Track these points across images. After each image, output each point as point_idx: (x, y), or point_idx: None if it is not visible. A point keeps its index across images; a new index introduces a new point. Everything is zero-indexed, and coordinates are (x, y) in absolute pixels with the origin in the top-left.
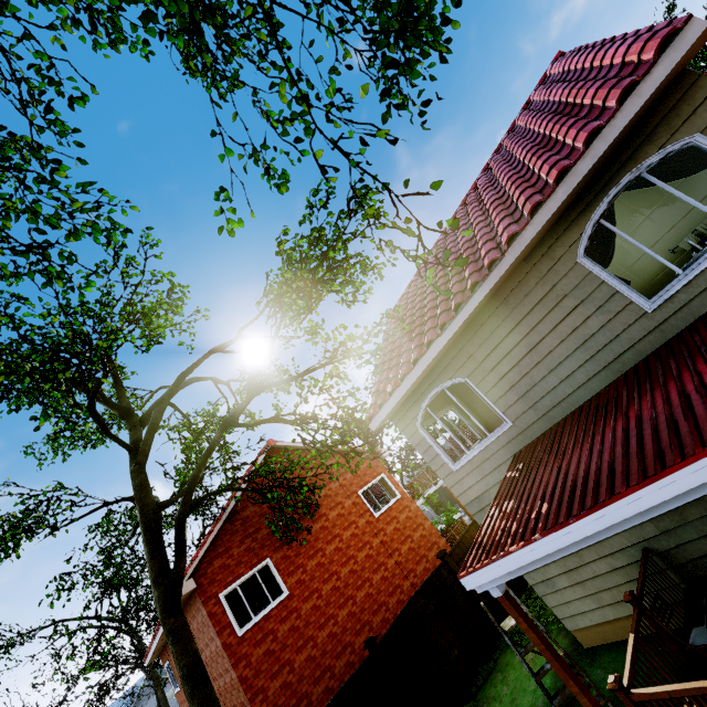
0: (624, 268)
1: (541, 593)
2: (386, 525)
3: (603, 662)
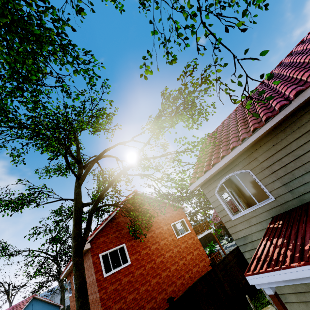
0: None
1: None
2: (181, 243)
3: None
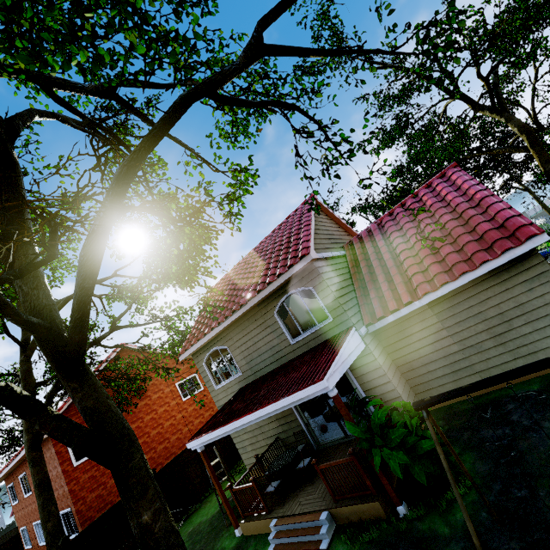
0: (313, 308)
1: (241, 453)
2: (189, 406)
3: None
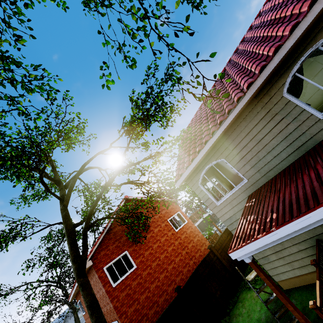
0: None
1: (262, 263)
2: (181, 235)
3: (295, 296)
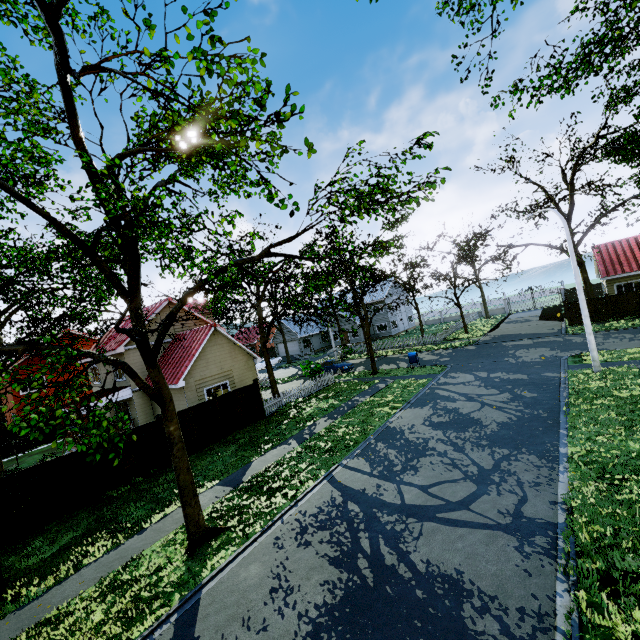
0: None
1: None
2: None
3: None
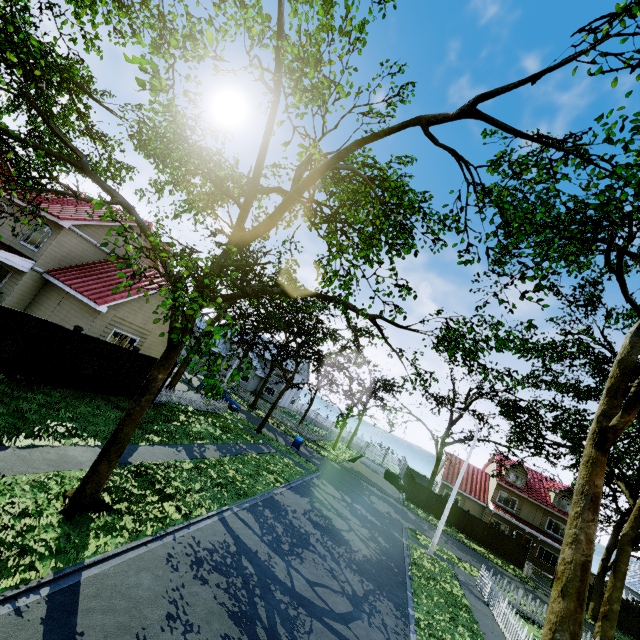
0: None
1: None
2: None
3: None
